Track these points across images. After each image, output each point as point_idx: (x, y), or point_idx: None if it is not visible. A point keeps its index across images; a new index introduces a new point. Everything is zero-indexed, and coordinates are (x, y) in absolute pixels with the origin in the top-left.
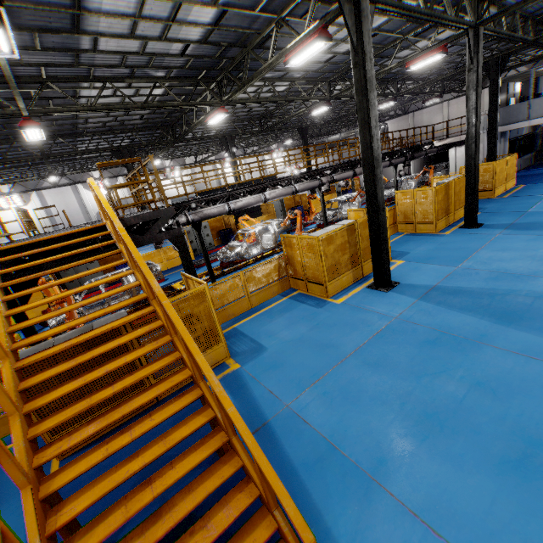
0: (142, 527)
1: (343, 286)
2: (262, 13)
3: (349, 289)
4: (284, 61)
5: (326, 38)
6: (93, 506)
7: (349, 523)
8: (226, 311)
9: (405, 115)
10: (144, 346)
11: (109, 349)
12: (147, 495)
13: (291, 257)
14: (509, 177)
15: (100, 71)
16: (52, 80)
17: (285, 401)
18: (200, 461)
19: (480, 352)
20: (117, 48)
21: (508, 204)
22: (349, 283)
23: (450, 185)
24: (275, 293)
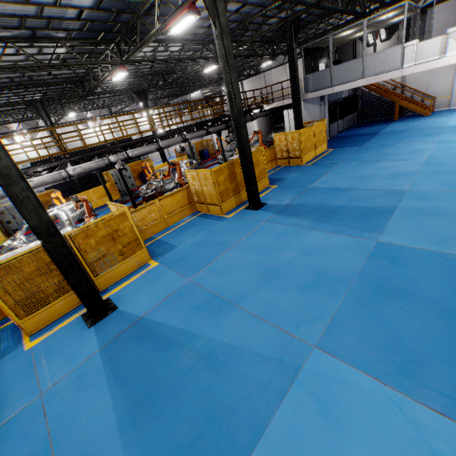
0: None
1: (59, 313)
2: None
3: (64, 318)
4: None
5: None
6: None
7: None
8: None
9: (257, 75)
10: None
11: None
12: None
13: None
14: (320, 142)
15: None
16: None
17: None
18: None
19: None
20: None
21: (305, 174)
22: (72, 307)
23: (235, 163)
24: None
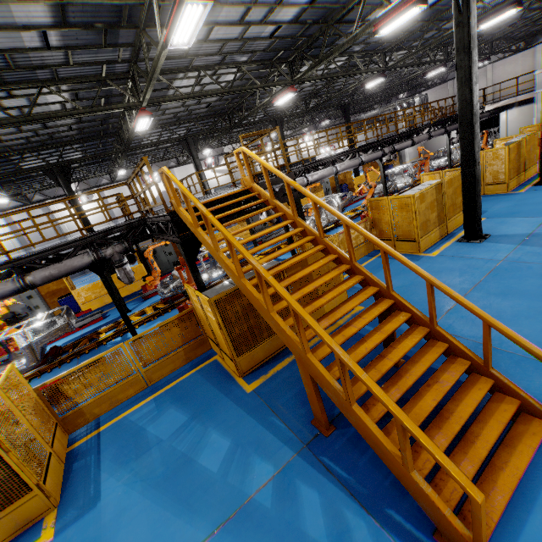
0: (391, 382)
1: (431, 242)
2: None
3: (438, 245)
4: (374, 31)
5: (423, 3)
6: (297, 399)
7: (539, 389)
8: None
9: (443, 84)
10: (330, 272)
11: (307, 273)
12: (388, 362)
13: (378, 219)
14: None
15: (198, 61)
16: (160, 72)
17: None
18: (416, 343)
19: None
20: (222, 36)
21: None
22: (436, 240)
23: (520, 143)
24: (362, 254)
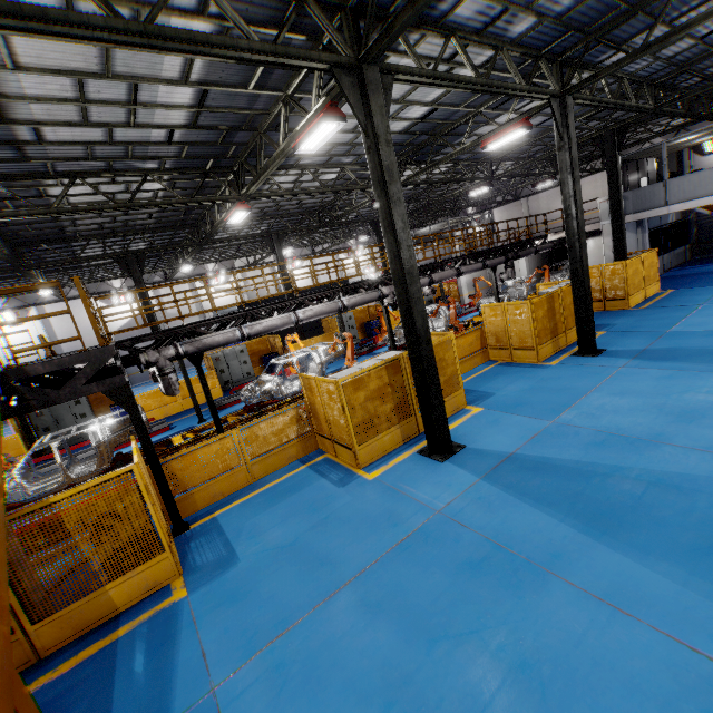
0: None
1: (385, 449)
2: (260, 90)
3: (392, 455)
4: (293, 146)
5: (336, 117)
6: None
7: None
8: (209, 490)
9: (516, 201)
10: None
11: None
12: None
13: (313, 405)
14: (650, 280)
15: (64, 165)
16: None
17: (214, 678)
18: None
19: (543, 592)
20: (74, 138)
21: (646, 318)
22: (395, 445)
23: (555, 296)
24: (292, 457)
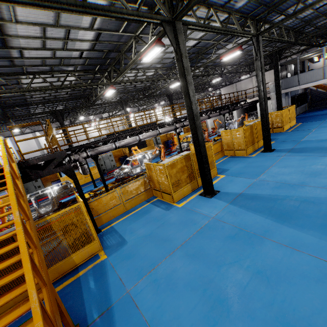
0: None
1: (184, 194)
2: (124, 33)
3: (188, 196)
4: (139, 59)
5: (161, 45)
6: None
7: None
8: (107, 214)
9: (231, 85)
10: (12, 258)
11: None
12: None
13: (151, 176)
14: (292, 119)
15: (31, 69)
16: None
17: (127, 287)
18: None
19: (262, 245)
20: (37, 55)
21: (291, 135)
22: (188, 192)
23: (253, 126)
24: (142, 199)
